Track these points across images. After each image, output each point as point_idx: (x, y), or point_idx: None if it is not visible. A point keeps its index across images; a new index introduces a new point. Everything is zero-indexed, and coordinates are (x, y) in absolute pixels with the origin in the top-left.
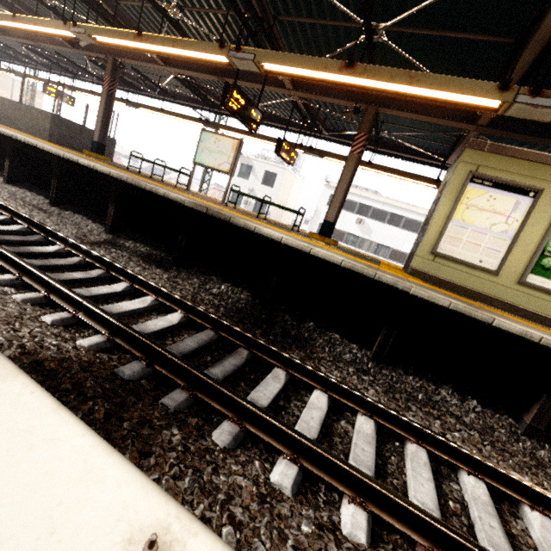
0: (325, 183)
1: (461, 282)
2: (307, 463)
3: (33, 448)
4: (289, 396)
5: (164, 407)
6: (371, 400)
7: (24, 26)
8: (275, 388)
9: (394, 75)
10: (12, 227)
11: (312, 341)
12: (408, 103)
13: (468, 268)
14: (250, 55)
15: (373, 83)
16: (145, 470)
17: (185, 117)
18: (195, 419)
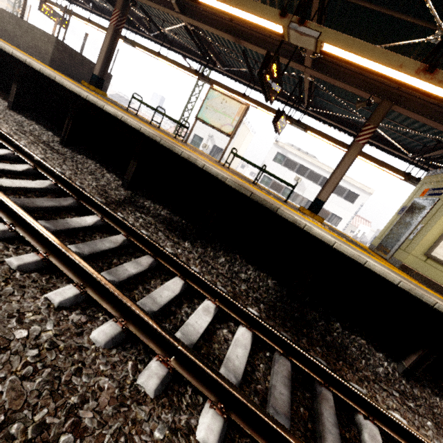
0: (274, 142)
1: None
2: None
3: None
4: None
5: None
6: None
7: None
8: None
9: None
10: (39, 183)
11: (346, 348)
12: (421, 106)
13: None
14: (314, 32)
15: None
16: None
17: (181, 66)
18: None
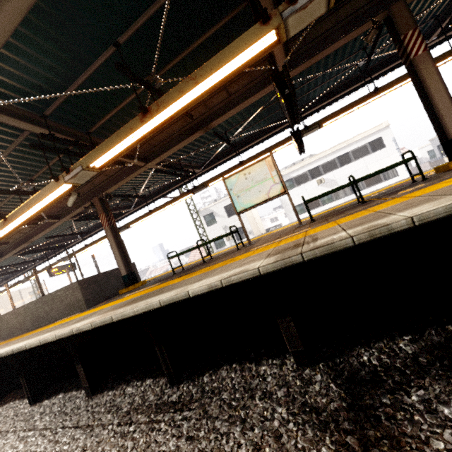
0: None
1: None
2: None
3: None
4: None
5: None
6: None
7: (18, 221)
8: None
9: None
10: None
11: None
12: None
13: None
14: None
15: None
16: None
17: (173, 200)
18: None
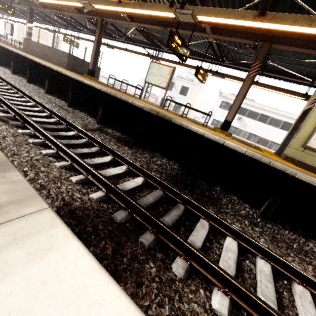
0: (218, 94)
1: None
2: (234, 296)
3: (91, 309)
4: (211, 239)
5: (142, 245)
6: (268, 250)
7: (56, 1)
8: (203, 234)
9: (297, 19)
10: (51, 120)
11: (219, 200)
12: (294, 40)
13: None
14: (189, 11)
15: (278, 27)
16: (140, 298)
17: (139, 53)
18: (160, 254)
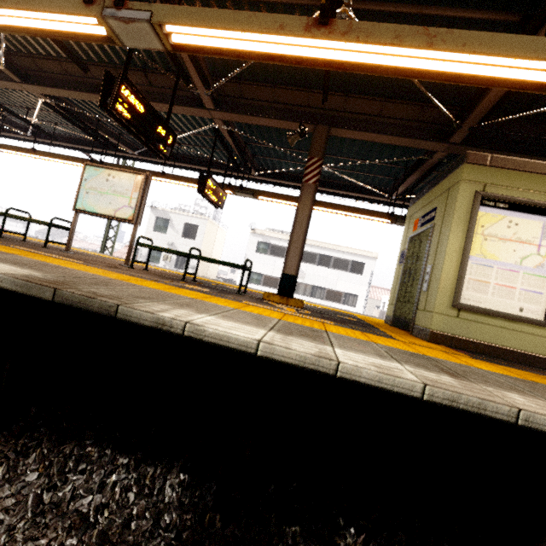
0: (250, 231)
1: (502, 343)
2: None
3: None
4: None
5: None
6: None
7: None
8: None
9: (401, 33)
10: None
11: None
12: (363, 123)
13: (507, 321)
14: (142, 13)
15: (360, 55)
16: None
17: (69, 158)
18: None
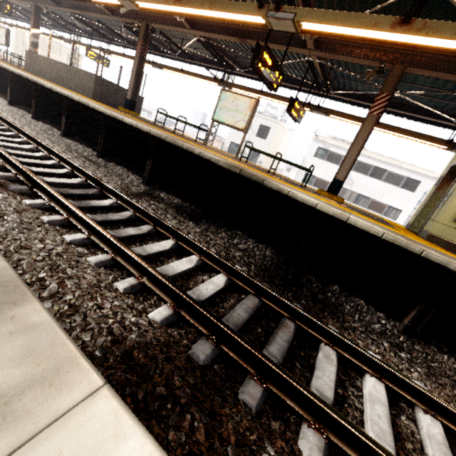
0: (313, 137)
1: None
2: None
3: None
4: (342, 380)
5: (246, 408)
6: (435, 398)
7: None
8: (331, 373)
9: None
10: (74, 180)
11: (340, 306)
12: (441, 62)
13: None
14: (290, 14)
15: (428, 41)
16: None
17: (202, 77)
18: (277, 423)
